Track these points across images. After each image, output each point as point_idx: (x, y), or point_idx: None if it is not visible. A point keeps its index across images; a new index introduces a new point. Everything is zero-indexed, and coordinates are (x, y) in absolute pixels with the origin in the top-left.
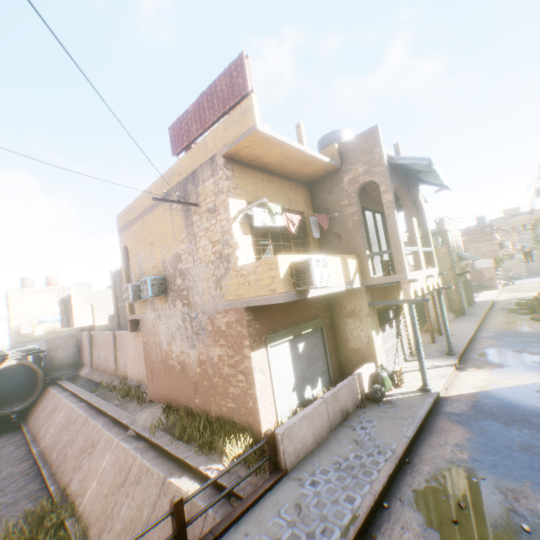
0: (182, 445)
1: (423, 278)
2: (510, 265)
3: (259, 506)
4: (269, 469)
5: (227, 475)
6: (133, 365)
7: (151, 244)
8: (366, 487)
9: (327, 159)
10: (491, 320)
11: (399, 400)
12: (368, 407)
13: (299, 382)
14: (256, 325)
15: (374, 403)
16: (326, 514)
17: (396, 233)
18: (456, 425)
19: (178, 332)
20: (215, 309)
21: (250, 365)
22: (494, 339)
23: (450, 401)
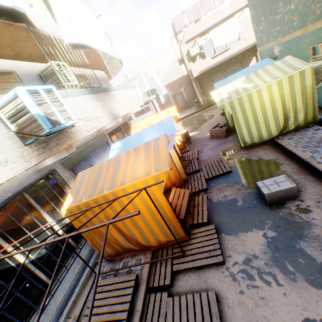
0: None
1: None
2: None
3: None
4: None
5: None
6: None
7: None
8: None
9: None
10: None
11: None
12: None
13: None
14: None
15: None
16: None
17: None
18: None
19: None
20: None
21: None
22: None
23: None
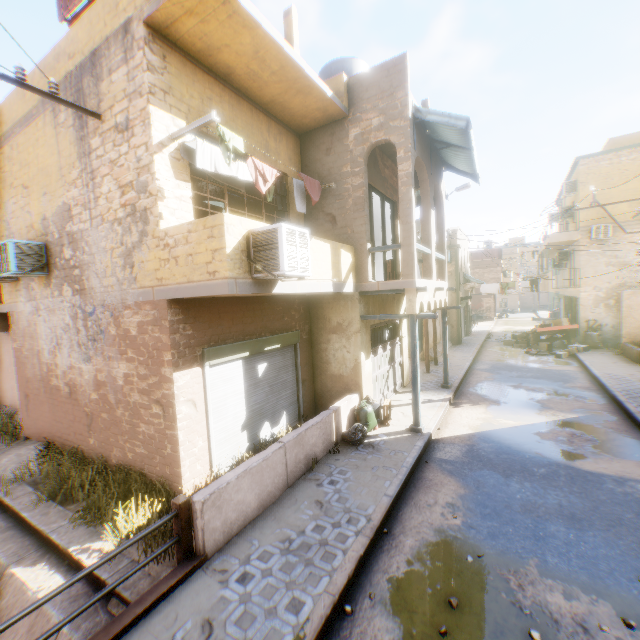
0: (56, 509)
1: (432, 291)
2: (507, 297)
3: (139, 630)
4: (177, 556)
5: (113, 561)
6: (7, 384)
7: (26, 186)
8: (323, 581)
9: (329, 91)
10: (488, 351)
11: (383, 443)
12: (343, 453)
13: (254, 418)
14: (188, 330)
15: (351, 447)
16: (251, 638)
17: (410, 221)
18: (450, 477)
19: (66, 336)
20: (122, 300)
21: (170, 392)
22: (491, 372)
23: (444, 444)
